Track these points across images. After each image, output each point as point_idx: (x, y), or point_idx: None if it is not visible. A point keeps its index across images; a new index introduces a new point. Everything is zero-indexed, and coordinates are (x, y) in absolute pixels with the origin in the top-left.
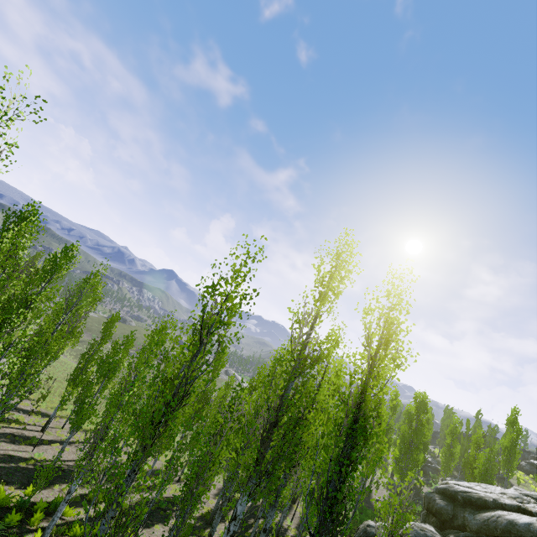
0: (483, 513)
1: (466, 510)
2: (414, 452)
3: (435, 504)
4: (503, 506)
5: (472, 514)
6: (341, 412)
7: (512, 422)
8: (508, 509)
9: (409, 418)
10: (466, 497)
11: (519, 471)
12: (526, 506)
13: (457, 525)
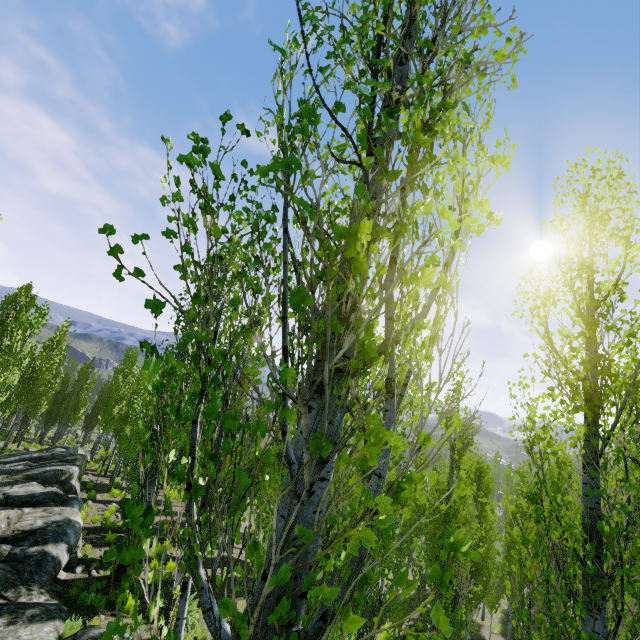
0: None
1: None
2: None
3: None
4: None
5: None
6: None
7: None
8: None
9: None
10: None
11: None
12: None
13: None
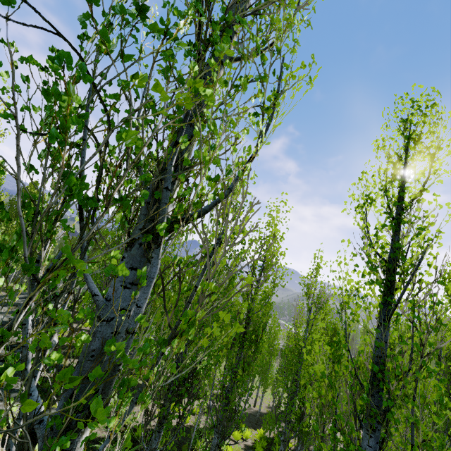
0: None
1: None
2: None
3: None
4: None
5: None
6: None
7: None
8: None
9: None
10: None
11: None
12: None
13: None
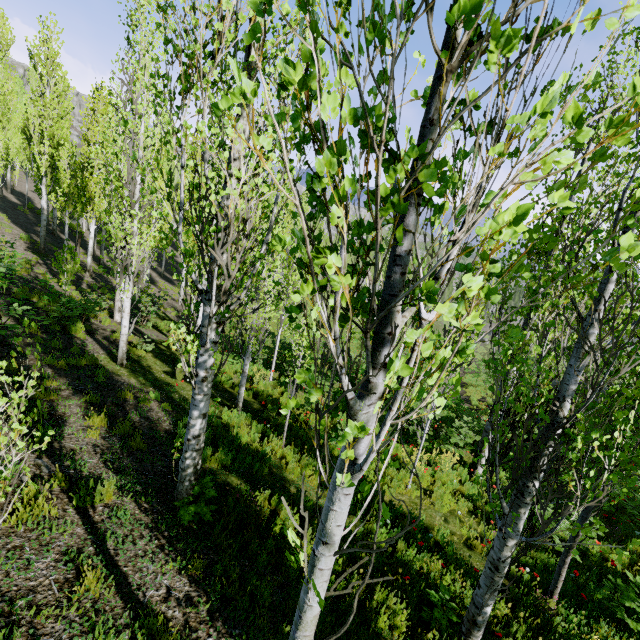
0: None
1: None
2: None
3: None
4: None
5: None
6: None
7: None
8: None
9: None
10: None
11: None
12: None
13: None
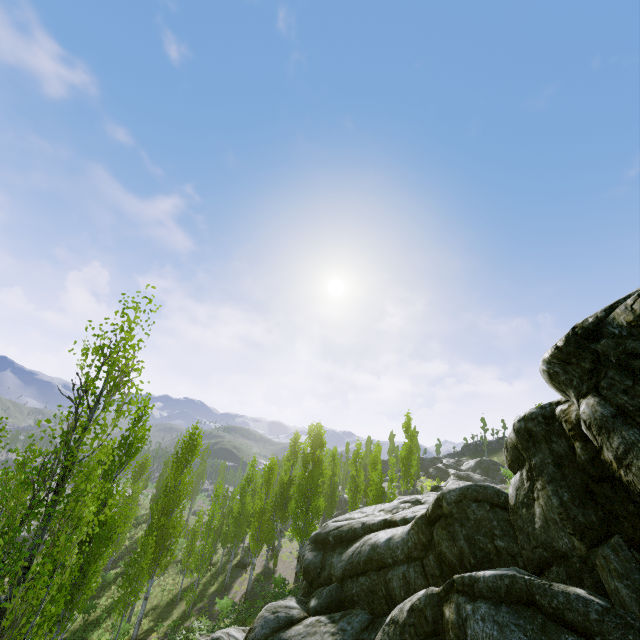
0: (350, 548)
1: (335, 553)
2: (312, 499)
3: (304, 562)
4: (371, 527)
5: (340, 555)
6: (22, 477)
7: (406, 429)
8: (376, 529)
9: (303, 459)
10: (337, 534)
11: (428, 479)
12: (393, 516)
13: (324, 579)
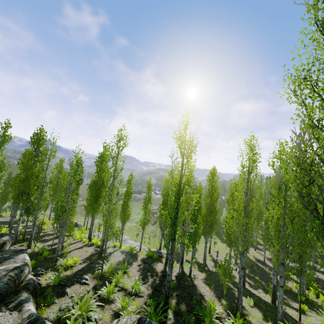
0: None
1: None
2: None
3: None
4: None
5: None
6: None
7: None
8: None
9: None
10: None
11: None
12: None
13: None
